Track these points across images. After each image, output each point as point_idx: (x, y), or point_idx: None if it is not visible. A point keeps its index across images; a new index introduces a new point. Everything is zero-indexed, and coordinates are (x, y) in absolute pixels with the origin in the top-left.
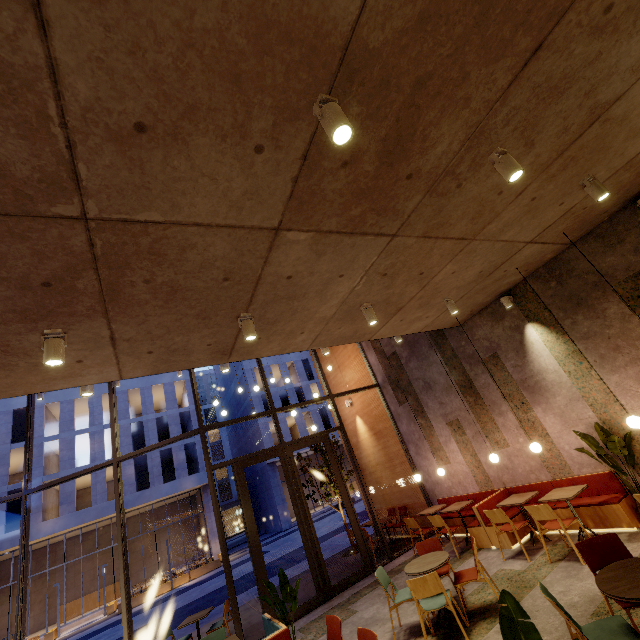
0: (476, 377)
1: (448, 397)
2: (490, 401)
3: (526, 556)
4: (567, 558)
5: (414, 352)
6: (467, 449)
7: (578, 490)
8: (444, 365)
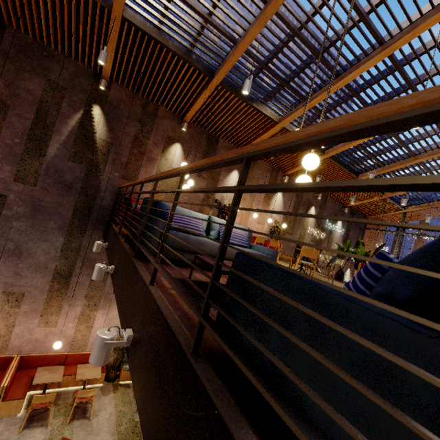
0: (79, 275)
1: (34, 274)
2: (73, 294)
3: (49, 424)
4: (77, 417)
5: (35, 218)
6: (7, 319)
7: (101, 369)
8: (59, 250)
